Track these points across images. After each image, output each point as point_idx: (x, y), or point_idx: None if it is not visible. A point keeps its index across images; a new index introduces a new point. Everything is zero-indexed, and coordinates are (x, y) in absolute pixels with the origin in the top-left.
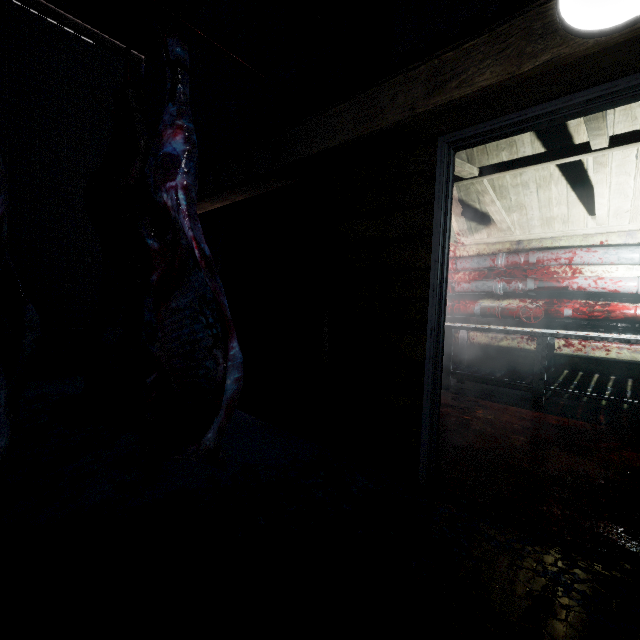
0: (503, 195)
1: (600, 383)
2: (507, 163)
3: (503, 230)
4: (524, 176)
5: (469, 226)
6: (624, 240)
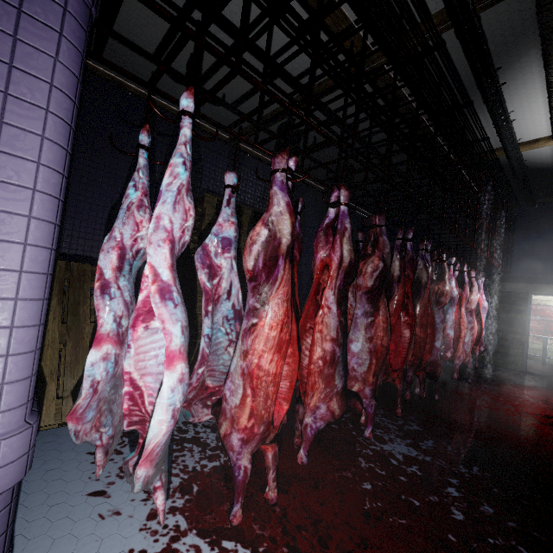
0: None
1: None
2: None
3: None
4: None
5: None
6: None
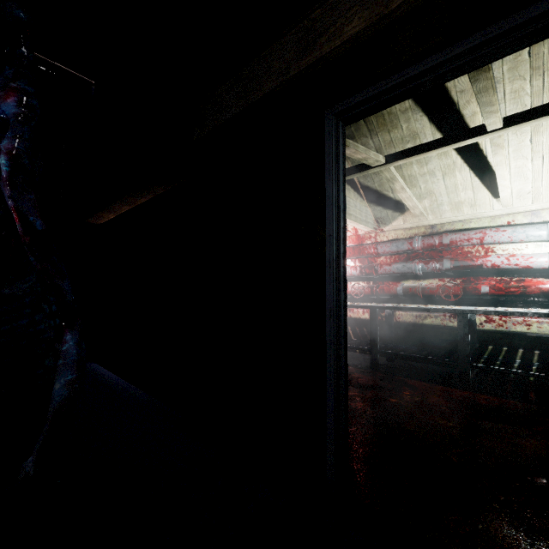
0: (413, 184)
1: (525, 358)
2: (410, 150)
3: (417, 216)
4: (430, 165)
5: (386, 214)
6: (530, 219)
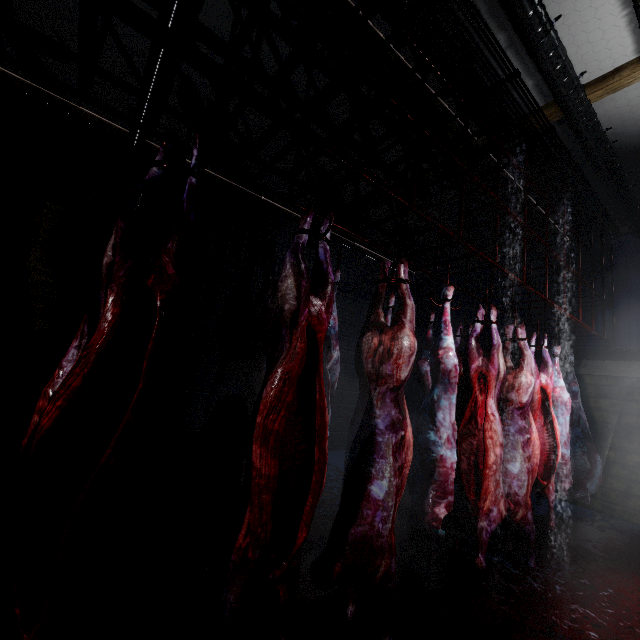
0: None
1: None
2: None
3: None
4: None
5: None
6: None
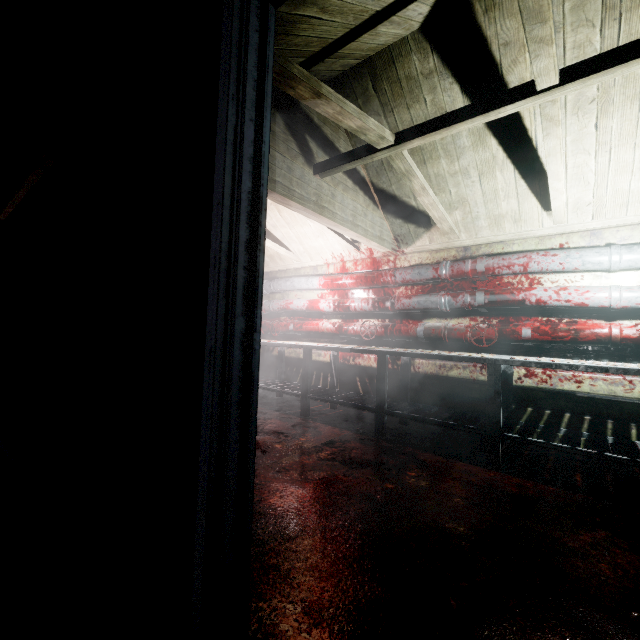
0: (441, 187)
1: (573, 425)
2: (429, 123)
3: (446, 233)
4: (462, 160)
5: (407, 229)
6: (588, 241)
